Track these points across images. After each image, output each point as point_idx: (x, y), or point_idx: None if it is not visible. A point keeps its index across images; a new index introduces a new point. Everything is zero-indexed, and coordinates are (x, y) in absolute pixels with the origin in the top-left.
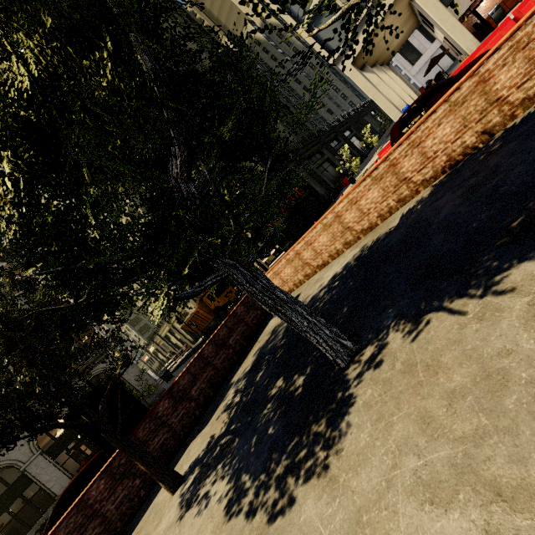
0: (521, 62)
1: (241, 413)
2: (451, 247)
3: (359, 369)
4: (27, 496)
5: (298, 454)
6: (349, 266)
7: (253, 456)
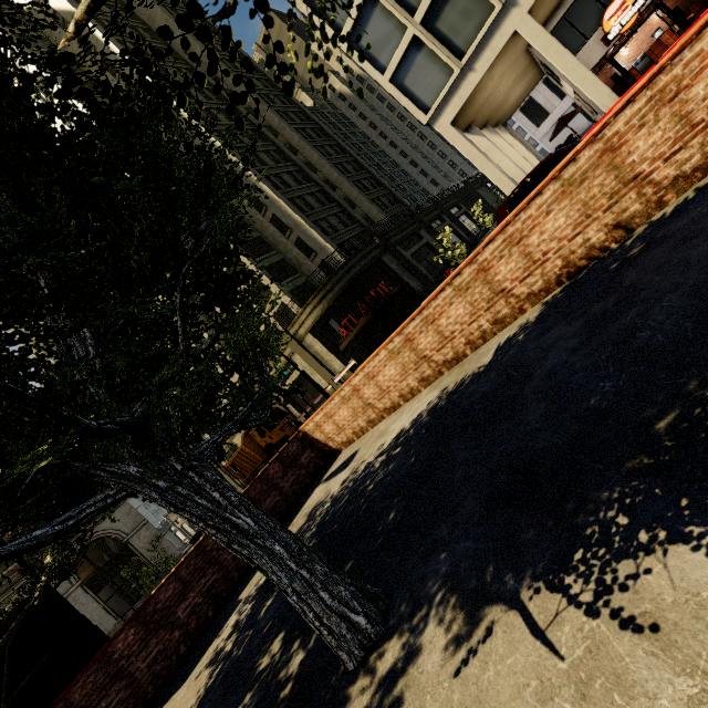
0: (668, 121)
1: (218, 687)
2: (552, 442)
3: (367, 699)
4: None
5: None
6: (419, 421)
7: None
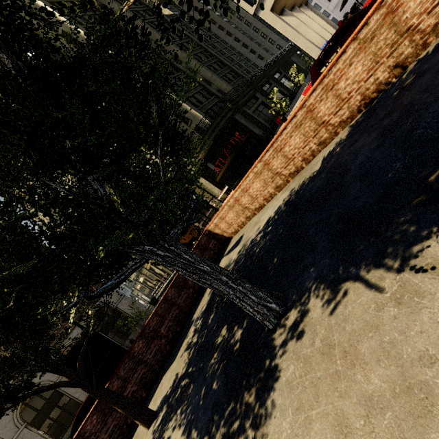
0: None
1: (196, 356)
2: (367, 201)
3: (284, 336)
4: (65, 401)
5: (232, 424)
6: (279, 211)
7: (201, 411)
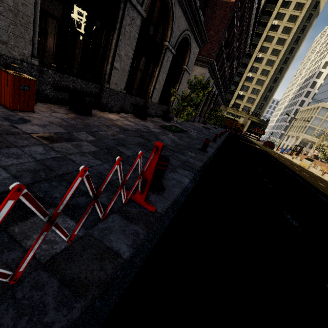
0: None
1: None
2: None
3: None
4: None
5: None
6: None
7: None
